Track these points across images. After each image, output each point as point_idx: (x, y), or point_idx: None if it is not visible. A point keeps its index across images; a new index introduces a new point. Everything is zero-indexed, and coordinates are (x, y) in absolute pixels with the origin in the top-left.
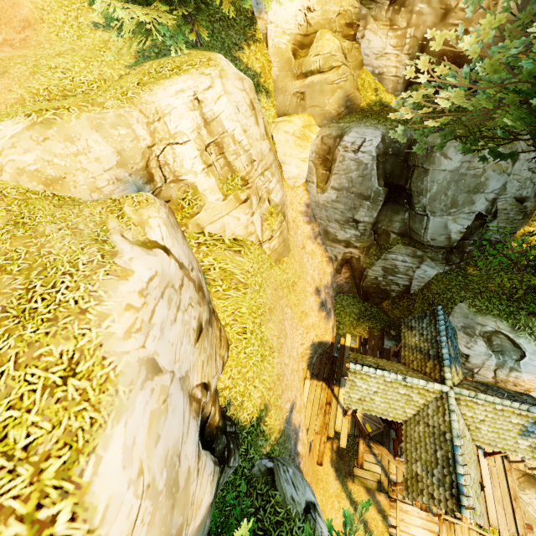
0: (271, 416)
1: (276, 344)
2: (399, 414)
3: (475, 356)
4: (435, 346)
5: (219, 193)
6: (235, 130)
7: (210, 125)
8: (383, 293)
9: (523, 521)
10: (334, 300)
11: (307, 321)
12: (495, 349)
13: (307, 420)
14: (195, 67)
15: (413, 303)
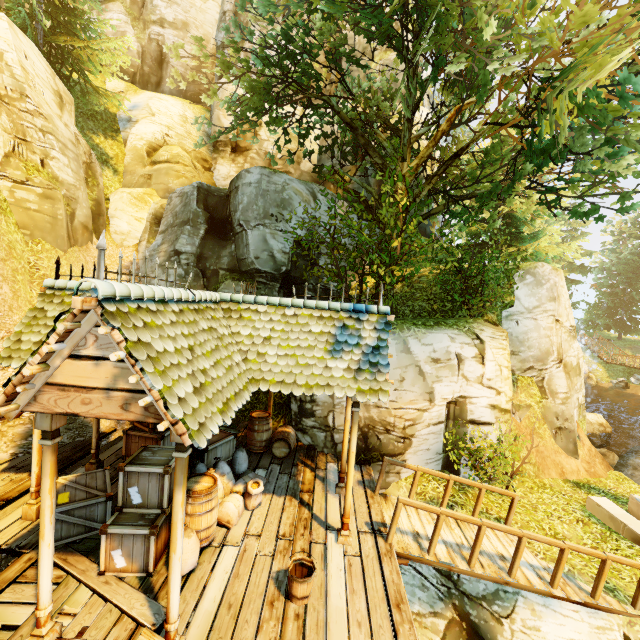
0: None
1: None
2: None
3: None
4: None
5: None
6: (9, 53)
7: None
8: None
9: None
10: None
11: None
12: None
13: None
14: None
15: None
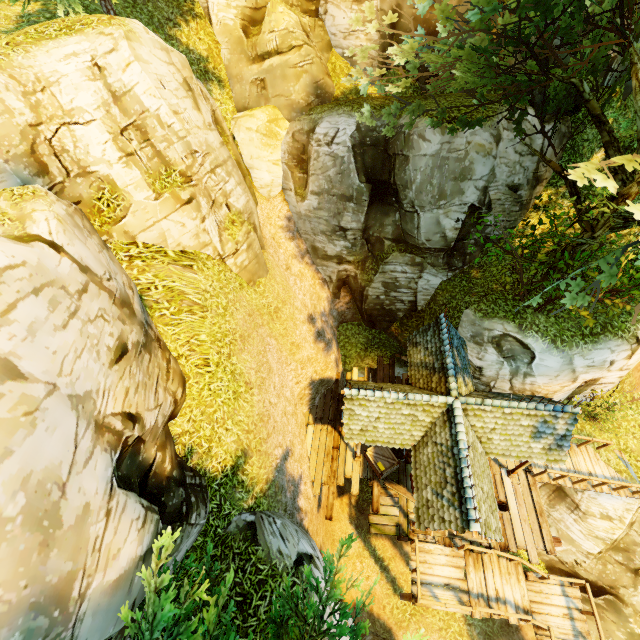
0: (253, 464)
1: (255, 379)
2: (406, 440)
3: (488, 367)
4: (440, 357)
5: (149, 190)
6: (160, 109)
7: (122, 100)
8: (390, 315)
9: (550, 535)
10: (337, 331)
11: (301, 354)
12: (506, 355)
13: (312, 472)
14: (91, 26)
15: (422, 321)
